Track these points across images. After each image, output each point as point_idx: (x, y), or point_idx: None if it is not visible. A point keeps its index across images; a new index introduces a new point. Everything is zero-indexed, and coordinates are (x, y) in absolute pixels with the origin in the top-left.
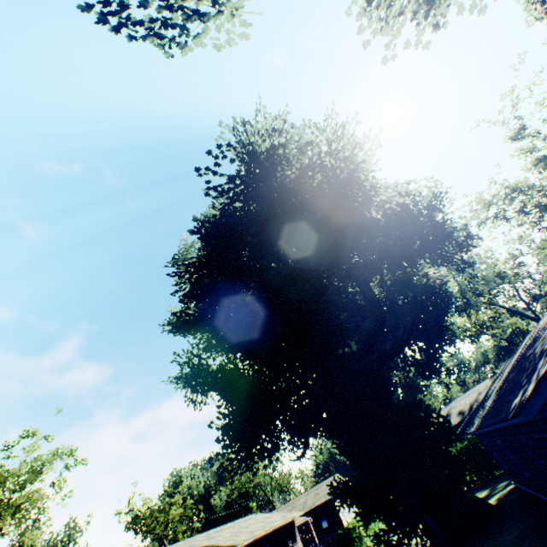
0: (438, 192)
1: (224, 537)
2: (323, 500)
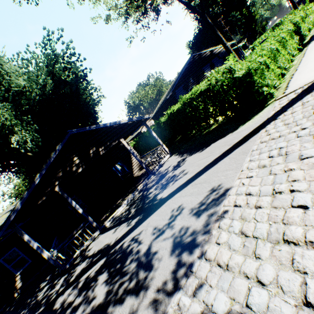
0: None
1: None
2: (137, 133)
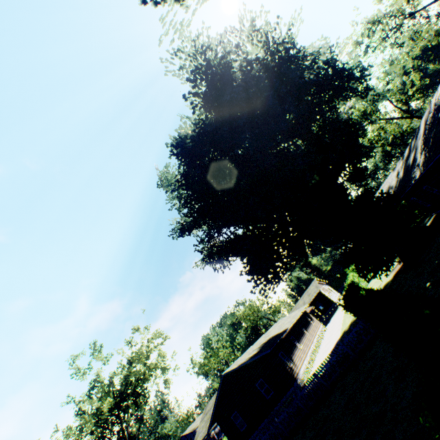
0: (331, 46)
1: (275, 331)
2: (315, 294)
